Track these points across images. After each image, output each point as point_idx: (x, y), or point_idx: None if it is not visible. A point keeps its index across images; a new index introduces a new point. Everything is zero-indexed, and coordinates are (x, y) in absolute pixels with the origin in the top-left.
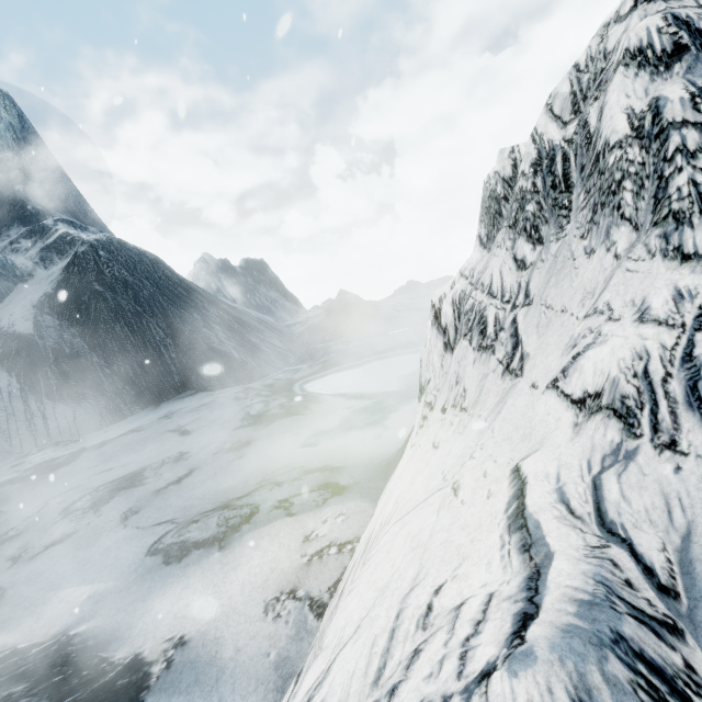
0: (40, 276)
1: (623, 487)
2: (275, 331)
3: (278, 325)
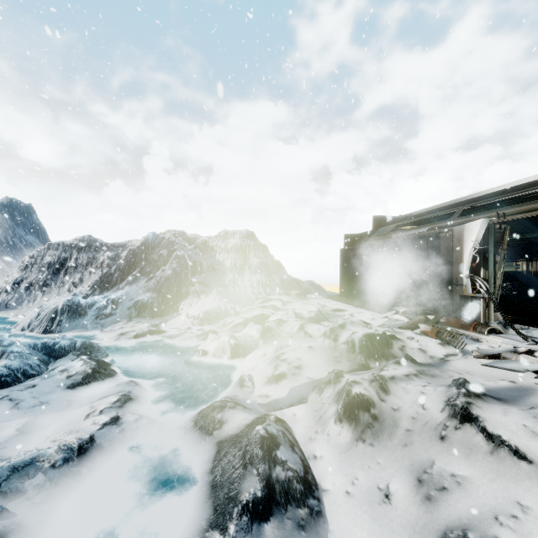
0: None
1: (1, 284)
2: (1, 272)
3: (6, 268)
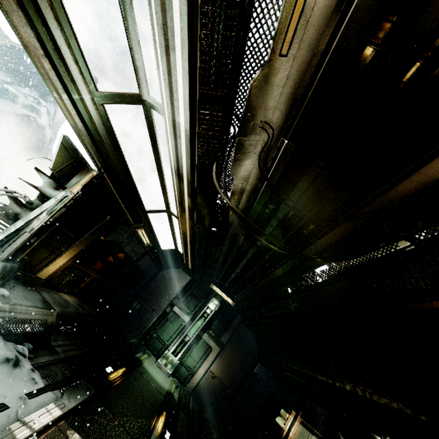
0: (17, 106)
1: None
2: None
3: None
